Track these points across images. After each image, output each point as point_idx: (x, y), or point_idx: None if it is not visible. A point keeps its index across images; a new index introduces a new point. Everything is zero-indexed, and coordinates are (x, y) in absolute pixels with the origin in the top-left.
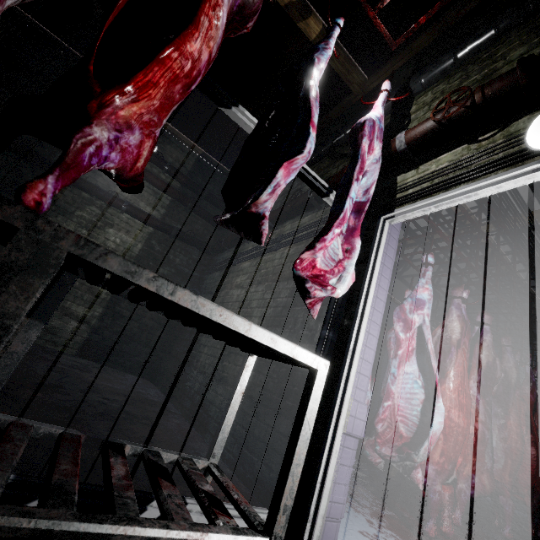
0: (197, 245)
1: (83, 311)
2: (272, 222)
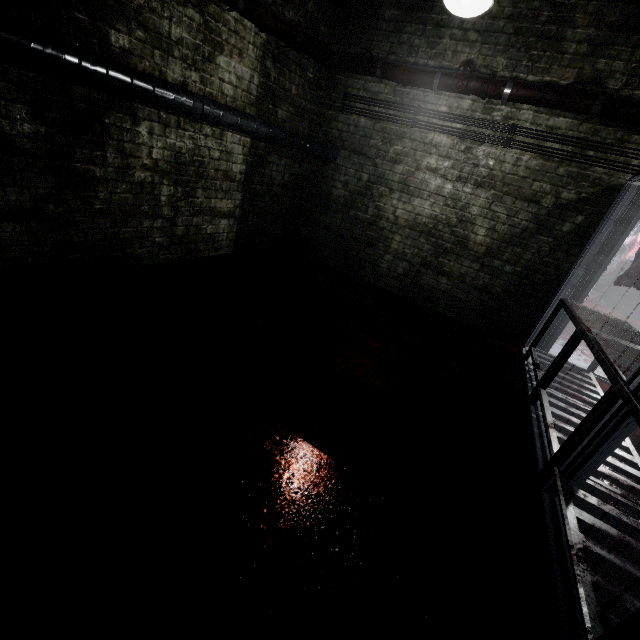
0: (317, 55)
1: (227, 205)
2: (508, 100)
